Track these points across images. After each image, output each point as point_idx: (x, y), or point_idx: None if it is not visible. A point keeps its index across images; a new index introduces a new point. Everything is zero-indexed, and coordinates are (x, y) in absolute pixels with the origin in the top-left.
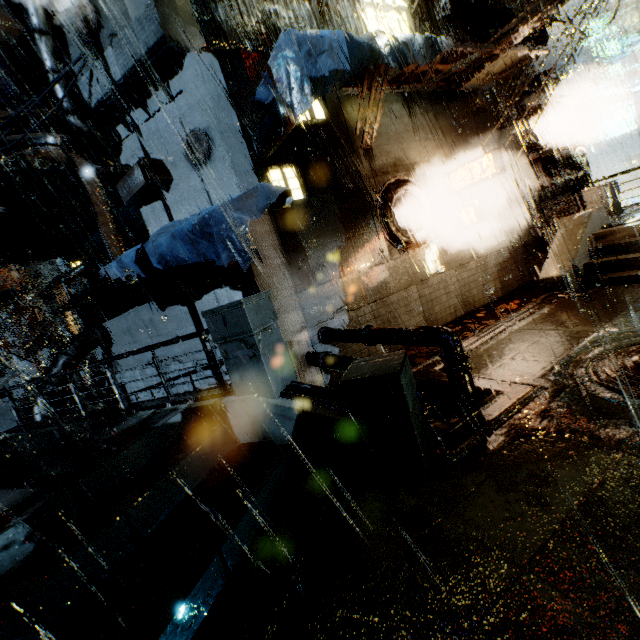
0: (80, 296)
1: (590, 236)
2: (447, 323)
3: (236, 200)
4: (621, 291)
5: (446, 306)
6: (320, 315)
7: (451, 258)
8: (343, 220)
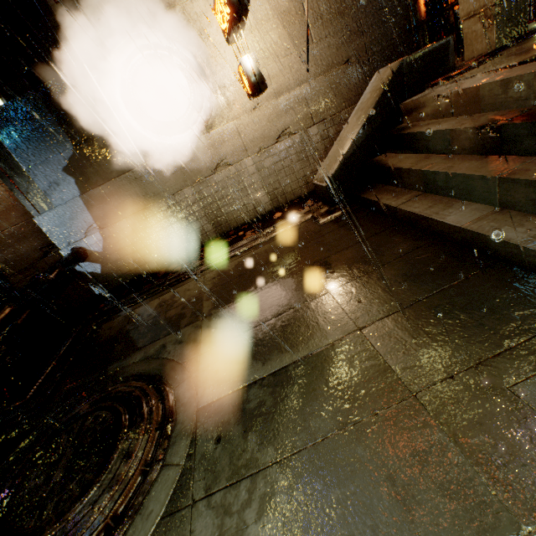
0: None
1: (391, 110)
2: (244, 223)
3: None
4: (347, 230)
5: (241, 204)
6: (69, 236)
7: (246, 142)
8: (62, 124)
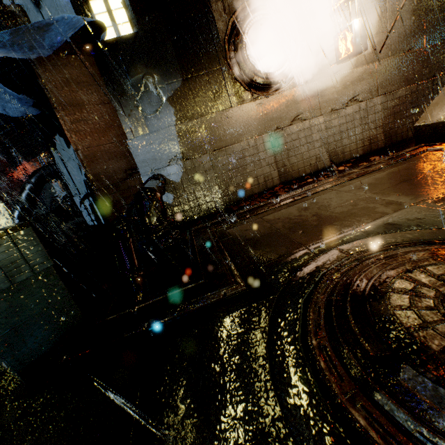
0: (4, 141)
1: None
2: (305, 175)
3: (4, 34)
4: None
5: (306, 157)
6: (153, 163)
7: (321, 102)
8: (179, 58)
